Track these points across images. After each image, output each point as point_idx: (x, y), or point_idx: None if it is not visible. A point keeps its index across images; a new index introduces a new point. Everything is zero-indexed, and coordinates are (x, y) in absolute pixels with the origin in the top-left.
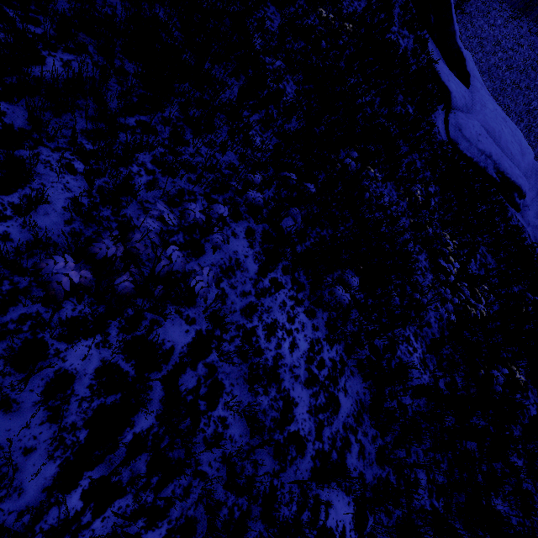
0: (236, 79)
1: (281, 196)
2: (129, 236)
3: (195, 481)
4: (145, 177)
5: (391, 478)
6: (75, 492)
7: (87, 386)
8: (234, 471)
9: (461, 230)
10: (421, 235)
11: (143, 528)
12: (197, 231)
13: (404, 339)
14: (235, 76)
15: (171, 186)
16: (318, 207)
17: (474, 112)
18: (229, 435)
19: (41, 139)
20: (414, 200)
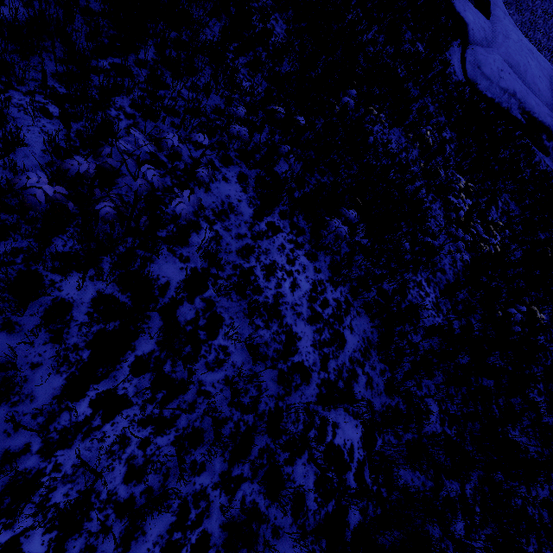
0: (218, 19)
1: (274, 142)
2: (98, 151)
3: (199, 398)
4: (124, 121)
5: (400, 407)
6: (83, 400)
7: (85, 313)
8: (236, 388)
9: (480, 177)
10: (434, 183)
11: (152, 434)
12: (181, 168)
13: (415, 284)
14: (216, 16)
15: (154, 130)
16: (317, 154)
17: (495, 45)
18: (231, 361)
19: (11, 83)
20: (424, 143)
